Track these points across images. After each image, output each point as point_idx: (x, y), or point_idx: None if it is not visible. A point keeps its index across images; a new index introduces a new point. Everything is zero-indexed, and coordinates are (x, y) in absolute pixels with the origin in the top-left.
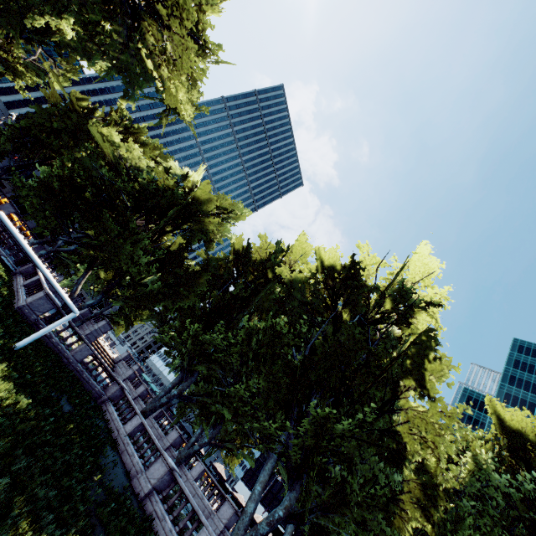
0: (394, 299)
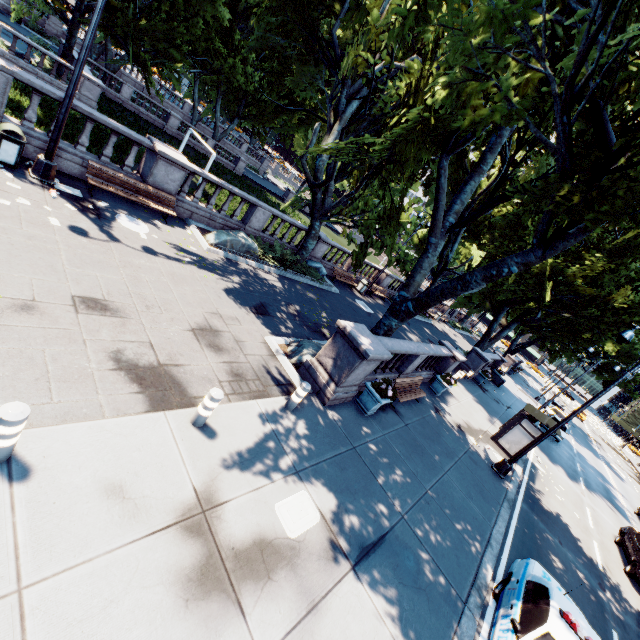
0: None
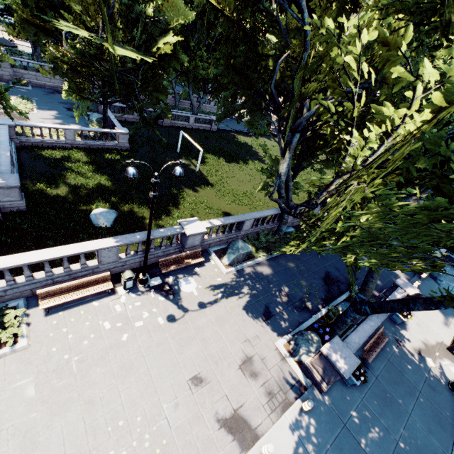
0: None
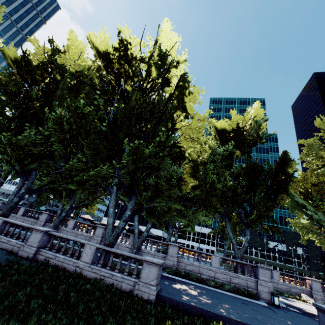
0: (157, 67)
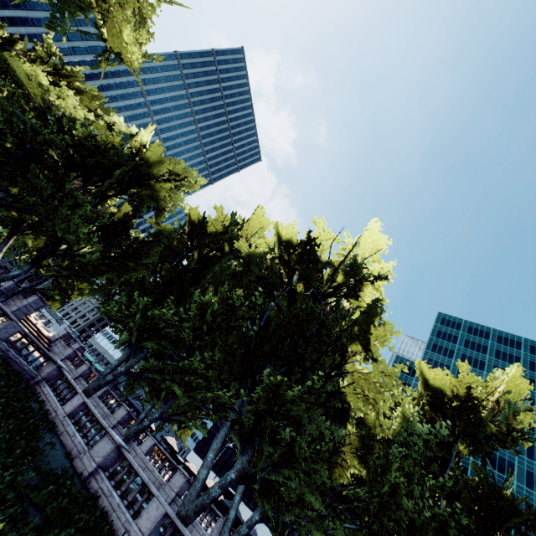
0: (345, 274)
